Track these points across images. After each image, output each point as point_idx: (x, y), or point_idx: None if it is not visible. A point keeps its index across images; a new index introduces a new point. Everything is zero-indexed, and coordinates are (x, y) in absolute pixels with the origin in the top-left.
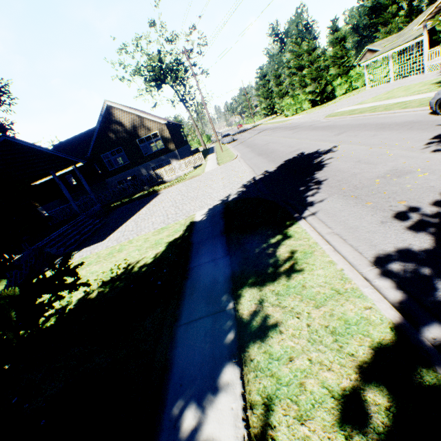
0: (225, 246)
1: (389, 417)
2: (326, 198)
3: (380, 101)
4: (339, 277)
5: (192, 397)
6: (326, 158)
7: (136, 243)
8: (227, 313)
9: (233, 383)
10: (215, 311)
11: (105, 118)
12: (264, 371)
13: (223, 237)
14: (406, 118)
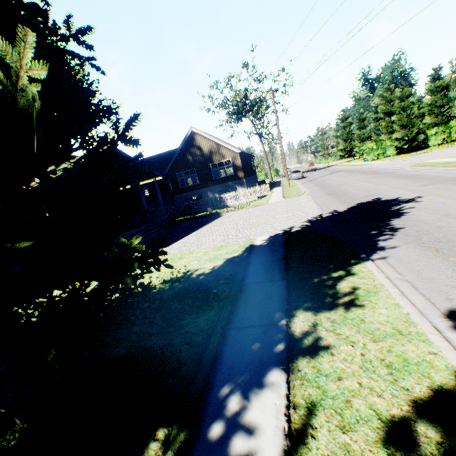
0: (283, 271)
1: (440, 450)
2: (401, 245)
3: None
4: (403, 319)
5: (238, 386)
6: (407, 207)
7: (196, 254)
8: (279, 327)
9: (279, 384)
10: (267, 323)
11: (187, 142)
12: (310, 381)
13: (282, 263)
14: None
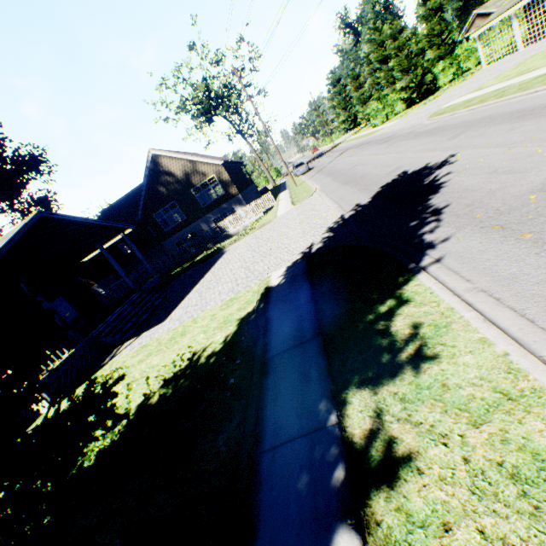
0: (314, 321)
1: None
2: (454, 233)
3: (509, 80)
4: (503, 368)
5: None
6: (442, 175)
7: (201, 322)
8: (329, 432)
9: None
10: (311, 429)
11: (151, 171)
12: None
13: (310, 307)
14: None
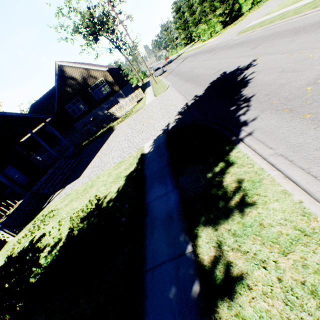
0: (173, 178)
1: None
2: (259, 115)
3: (287, 7)
4: (300, 212)
5: None
6: (249, 74)
7: (102, 178)
8: (188, 257)
9: None
10: (176, 255)
11: (59, 77)
12: None
13: (170, 168)
14: (319, 17)
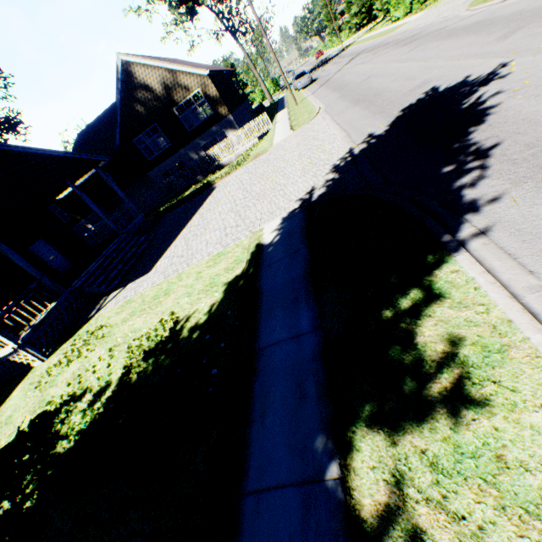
0: (313, 305)
1: None
2: (508, 190)
3: None
4: None
5: None
6: (489, 95)
7: (186, 281)
8: (329, 490)
9: None
10: (305, 477)
11: (124, 84)
12: None
13: (308, 283)
14: None
